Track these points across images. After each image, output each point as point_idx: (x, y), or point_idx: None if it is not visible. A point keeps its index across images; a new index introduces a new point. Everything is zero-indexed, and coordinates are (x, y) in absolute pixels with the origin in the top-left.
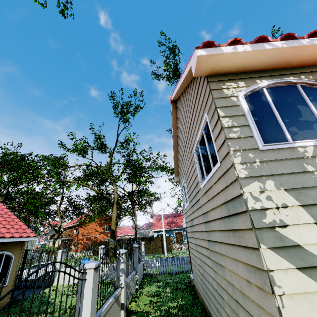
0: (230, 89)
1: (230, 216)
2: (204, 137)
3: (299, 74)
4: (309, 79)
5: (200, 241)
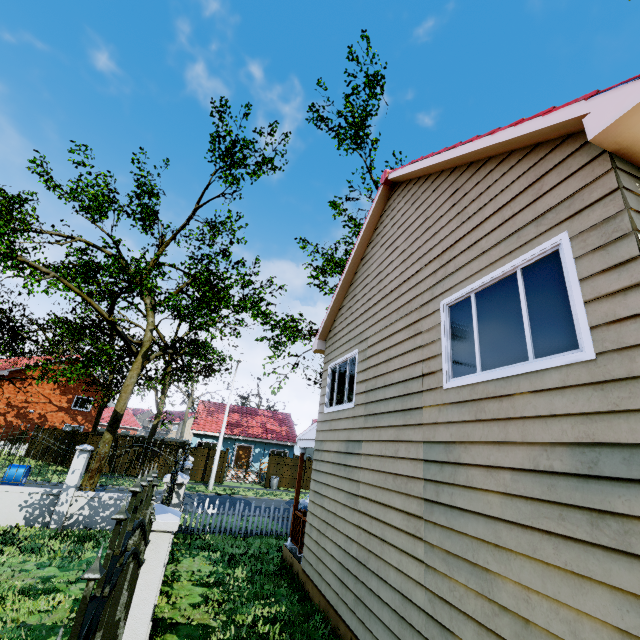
0: None
1: (590, 476)
2: (521, 284)
3: None
4: None
5: (379, 492)
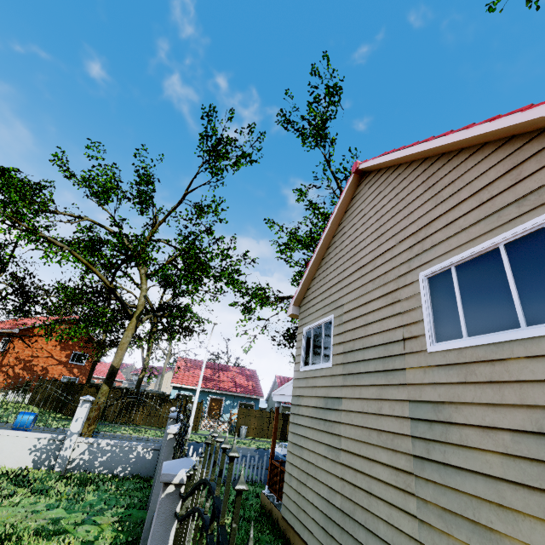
0: None
1: None
2: (505, 258)
3: None
4: None
5: (363, 447)
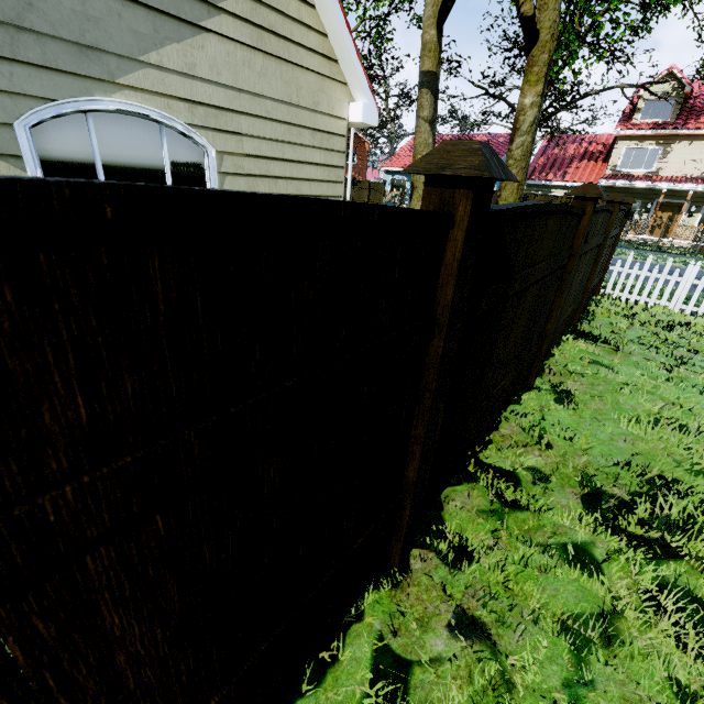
0: None
1: None
2: None
3: None
4: None
5: None
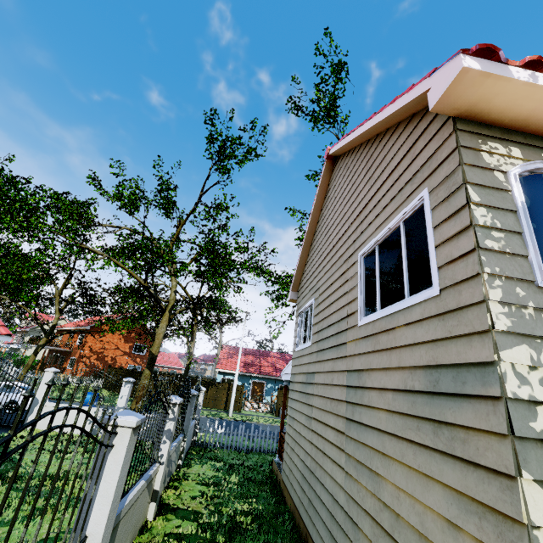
0: (494, 156)
1: (435, 393)
2: (402, 235)
3: None
4: None
5: (323, 414)
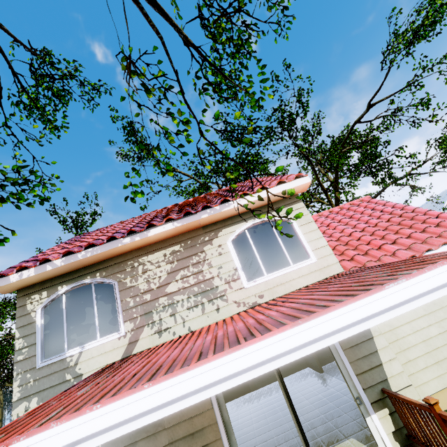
0: (33, 303)
1: None
2: None
3: (96, 271)
4: (101, 277)
5: None
